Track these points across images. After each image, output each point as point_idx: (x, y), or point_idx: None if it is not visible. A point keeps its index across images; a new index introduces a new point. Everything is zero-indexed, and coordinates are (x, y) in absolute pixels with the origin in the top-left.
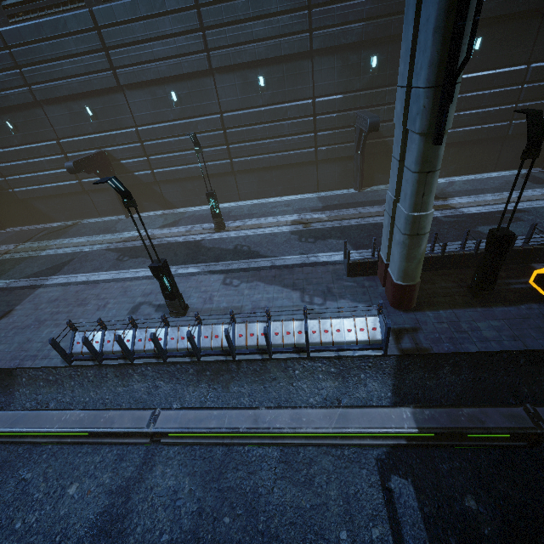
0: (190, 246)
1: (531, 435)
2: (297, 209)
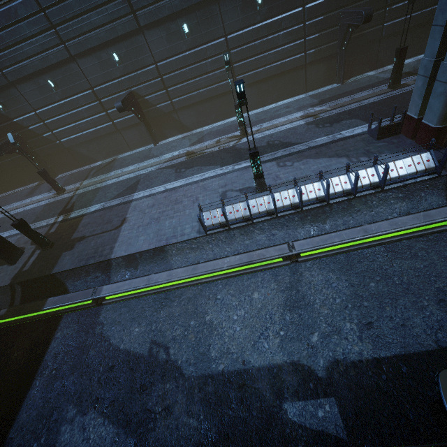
0: (229, 151)
1: None
2: (298, 108)
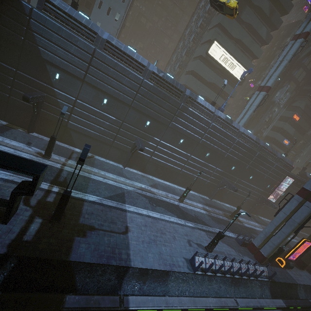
0: (177, 207)
1: (295, 307)
2: (198, 201)
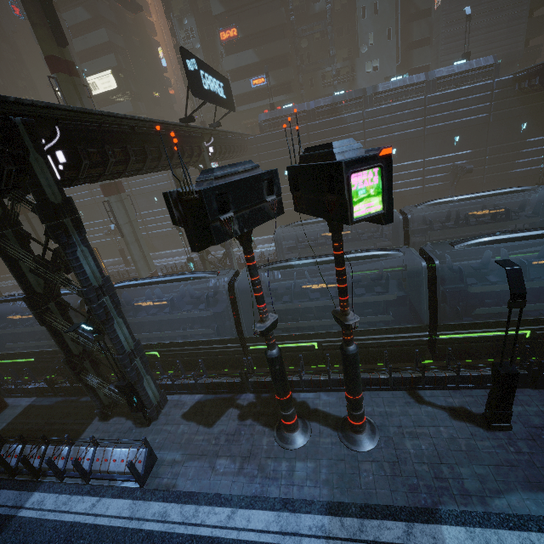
0: None
1: None
2: None
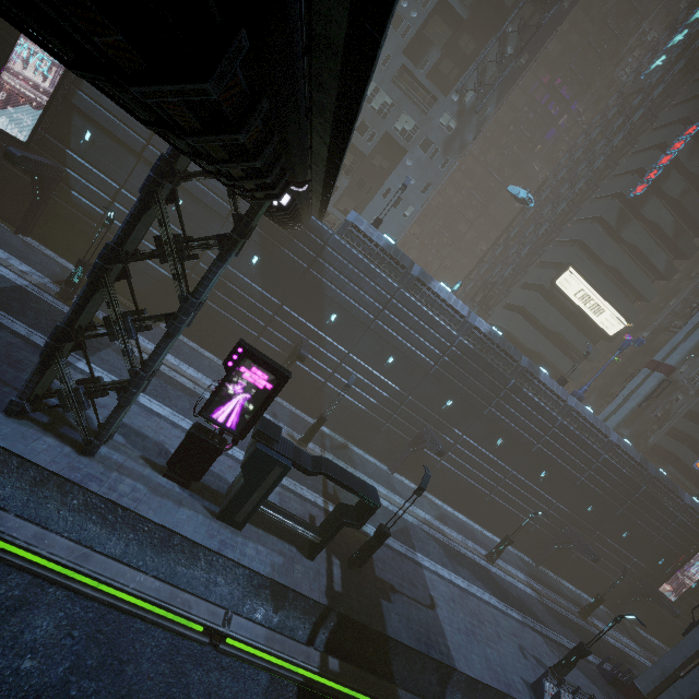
0: (487, 573)
1: None
2: (517, 565)
